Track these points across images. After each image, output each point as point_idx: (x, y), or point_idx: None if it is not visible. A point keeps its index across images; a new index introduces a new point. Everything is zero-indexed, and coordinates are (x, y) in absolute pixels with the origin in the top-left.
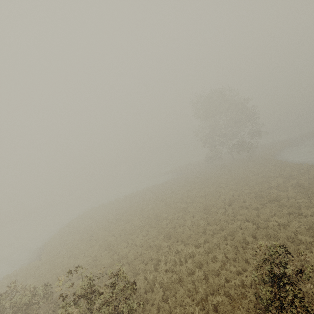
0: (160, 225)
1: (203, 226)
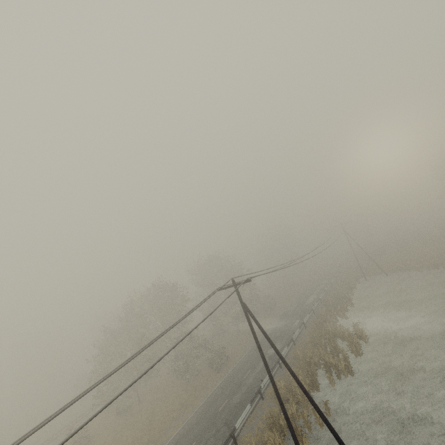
0: None
1: None
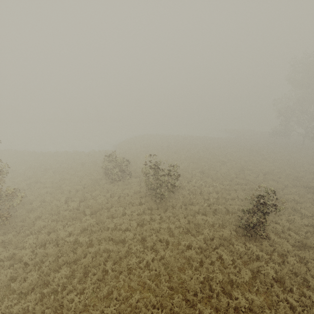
0: (200, 164)
1: (232, 177)
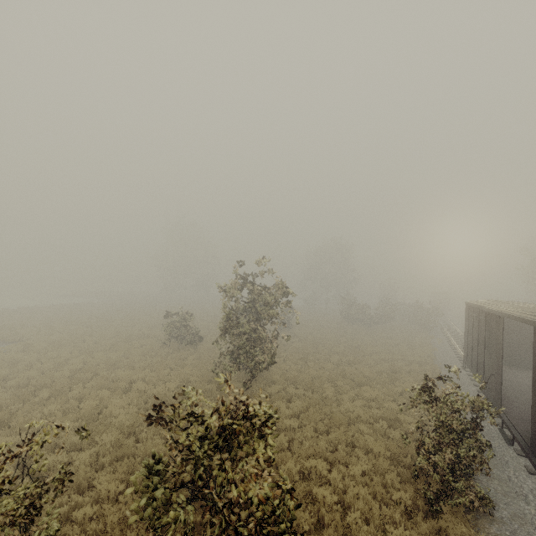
0: None
1: None
